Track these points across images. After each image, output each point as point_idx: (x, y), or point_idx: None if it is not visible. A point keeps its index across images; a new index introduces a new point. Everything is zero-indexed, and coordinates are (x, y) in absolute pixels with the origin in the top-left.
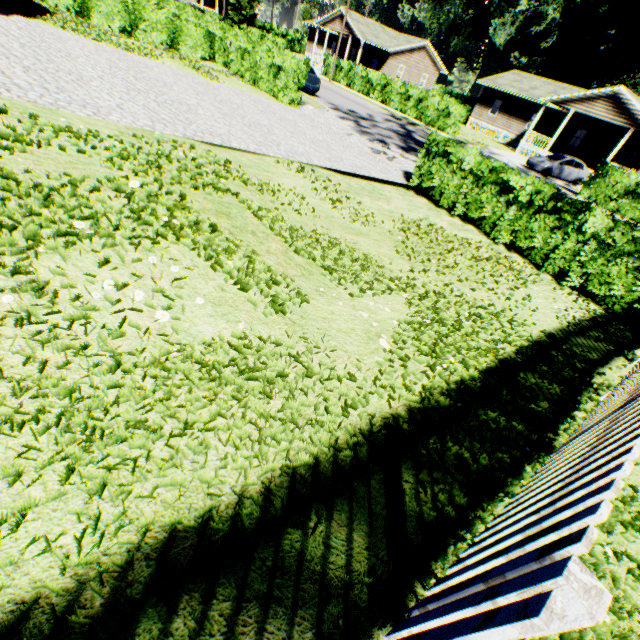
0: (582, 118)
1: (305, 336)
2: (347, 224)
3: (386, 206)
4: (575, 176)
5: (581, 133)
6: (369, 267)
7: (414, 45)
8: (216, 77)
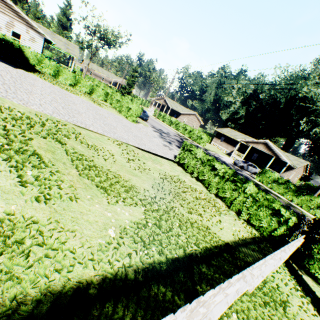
0: (255, 149)
1: (60, 220)
2: (131, 170)
3: (159, 167)
4: (254, 171)
5: (256, 155)
6: (130, 191)
7: (191, 113)
8: (102, 106)
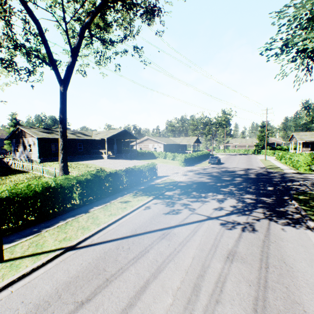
0: None
1: None
2: None
3: None
4: None
5: None
6: None
7: None
8: (166, 163)
